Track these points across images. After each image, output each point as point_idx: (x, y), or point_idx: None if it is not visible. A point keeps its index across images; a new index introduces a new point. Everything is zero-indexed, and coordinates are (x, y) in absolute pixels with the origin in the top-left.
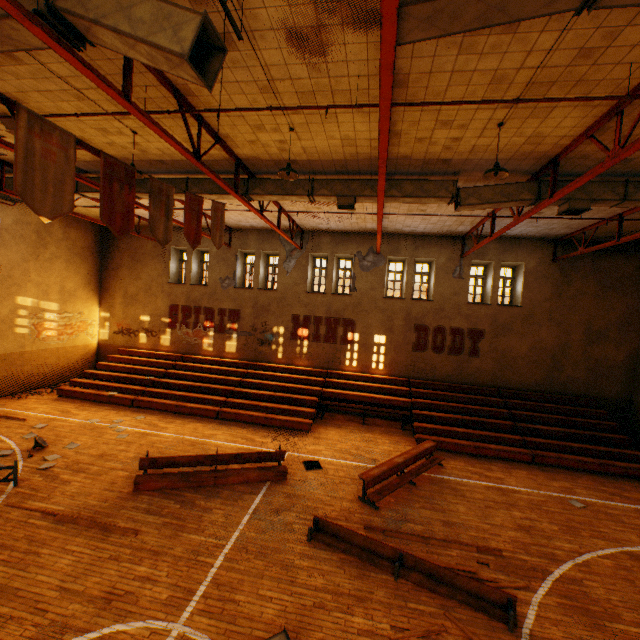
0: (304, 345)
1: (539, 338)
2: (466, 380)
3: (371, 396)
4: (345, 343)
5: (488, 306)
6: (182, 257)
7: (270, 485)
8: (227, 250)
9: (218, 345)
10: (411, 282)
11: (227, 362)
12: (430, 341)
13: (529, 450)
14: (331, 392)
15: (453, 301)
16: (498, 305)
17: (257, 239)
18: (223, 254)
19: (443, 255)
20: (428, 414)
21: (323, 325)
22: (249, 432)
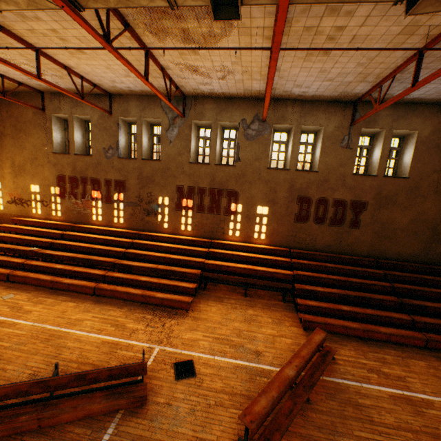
0: (189, 215)
1: (422, 210)
2: (345, 250)
3: (253, 269)
4: (228, 214)
5: (374, 177)
6: (67, 127)
7: (120, 420)
8: (108, 118)
9: (106, 215)
10: (296, 152)
11: (115, 231)
12: (312, 212)
13: (422, 334)
14: (213, 264)
15: (338, 172)
16: (384, 176)
17: (138, 106)
18: (104, 122)
19: (332, 123)
20: (311, 289)
21: (207, 196)
22: (123, 314)
